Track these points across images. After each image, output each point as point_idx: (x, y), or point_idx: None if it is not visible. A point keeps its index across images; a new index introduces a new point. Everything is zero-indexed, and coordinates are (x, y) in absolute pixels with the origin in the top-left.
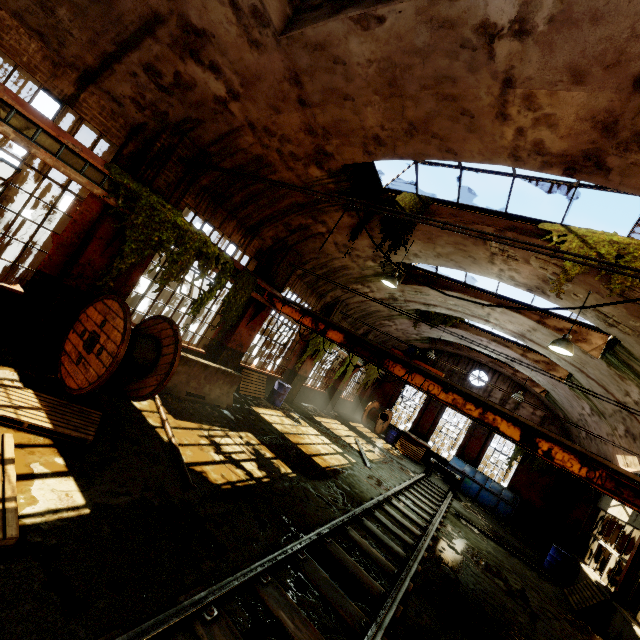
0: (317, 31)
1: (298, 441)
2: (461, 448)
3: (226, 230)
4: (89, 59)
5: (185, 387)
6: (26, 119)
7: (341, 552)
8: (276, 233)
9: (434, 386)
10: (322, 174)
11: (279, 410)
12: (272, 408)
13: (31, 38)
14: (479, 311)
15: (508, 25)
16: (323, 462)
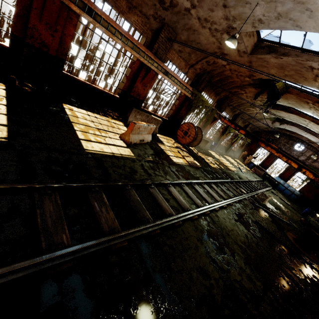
0: (261, 56)
1: (222, 161)
2: (281, 174)
3: (210, 95)
4: (193, 62)
5: None
6: (182, 84)
7: (239, 185)
8: (225, 94)
9: (273, 151)
10: (249, 79)
11: (213, 152)
12: (212, 151)
13: (183, 62)
14: (303, 122)
15: (317, 68)
16: (230, 168)
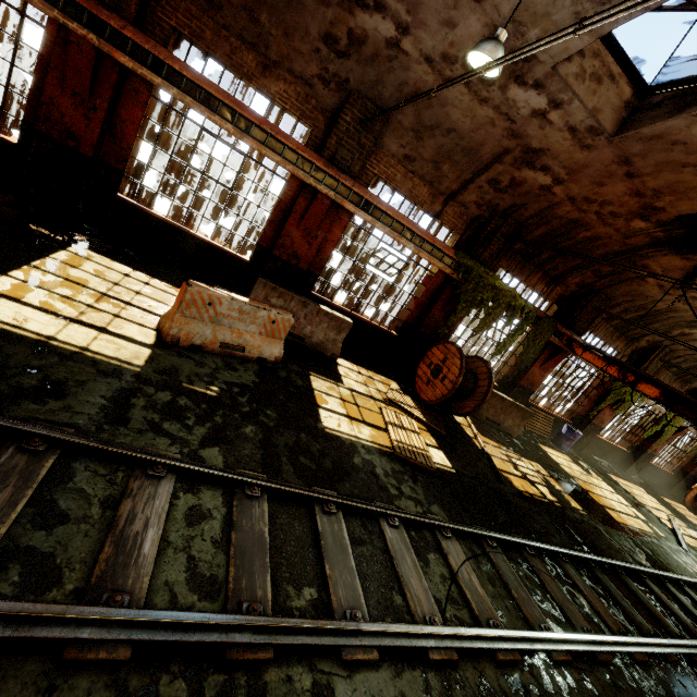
0: (654, 129)
1: (588, 489)
2: None
3: (530, 282)
4: (453, 187)
5: (485, 413)
6: (420, 237)
7: (634, 586)
8: (582, 279)
9: None
10: (647, 225)
11: (565, 454)
12: (558, 450)
13: (425, 186)
14: None
15: None
16: (618, 517)
